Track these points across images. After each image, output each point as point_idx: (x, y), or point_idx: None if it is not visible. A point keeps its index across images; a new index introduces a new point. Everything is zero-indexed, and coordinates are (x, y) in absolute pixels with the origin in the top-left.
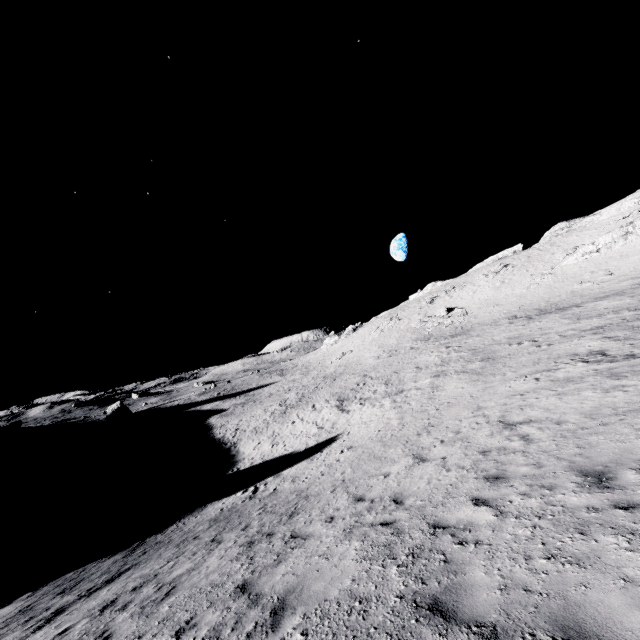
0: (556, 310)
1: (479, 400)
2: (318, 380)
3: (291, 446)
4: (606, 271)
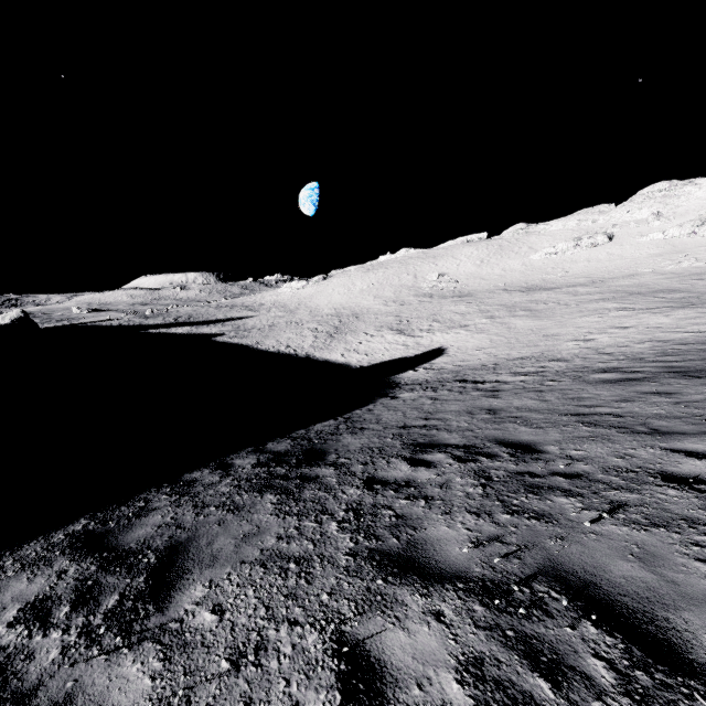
0: (542, 289)
1: (568, 325)
2: (329, 317)
3: (393, 354)
4: (563, 269)
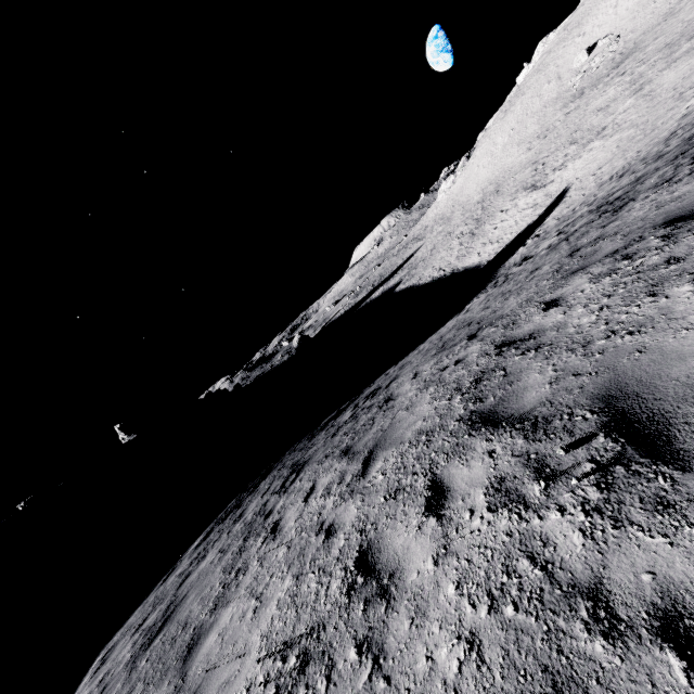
0: None
1: None
2: (475, 208)
3: (519, 228)
4: None
